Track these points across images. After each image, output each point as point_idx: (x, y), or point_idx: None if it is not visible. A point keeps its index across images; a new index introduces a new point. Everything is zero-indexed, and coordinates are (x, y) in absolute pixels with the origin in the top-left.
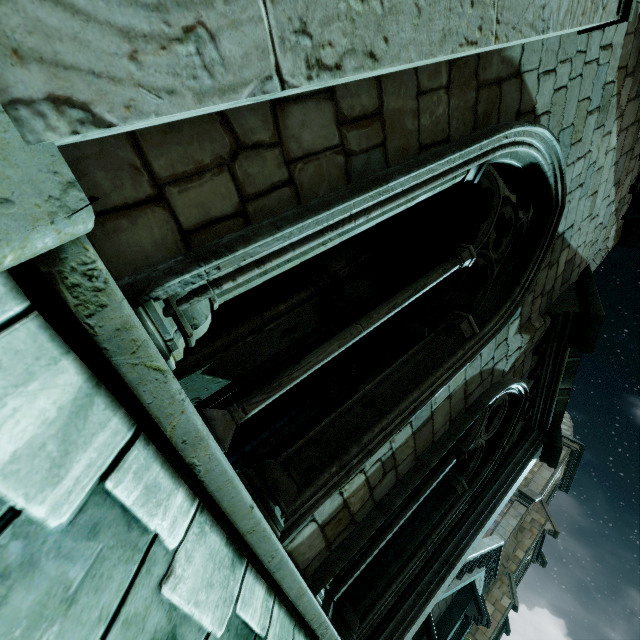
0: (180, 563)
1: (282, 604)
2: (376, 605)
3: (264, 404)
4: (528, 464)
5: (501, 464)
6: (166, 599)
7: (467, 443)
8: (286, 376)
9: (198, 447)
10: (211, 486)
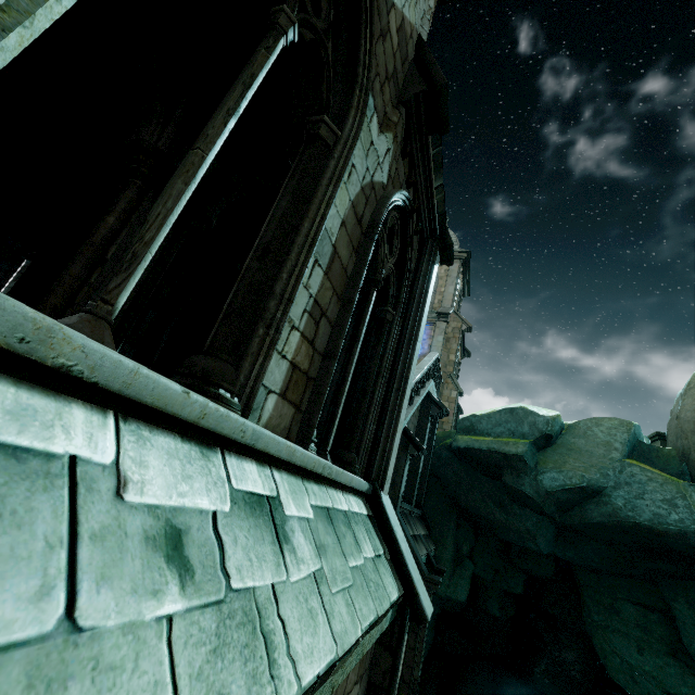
0: (132, 471)
1: (281, 470)
2: (363, 437)
3: (130, 287)
4: (433, 271)
5: (413, 282)
6: (138, 504)
7: (379, 272)
8: (137, 242)
9: (53, 343)
10: (113, 385)
